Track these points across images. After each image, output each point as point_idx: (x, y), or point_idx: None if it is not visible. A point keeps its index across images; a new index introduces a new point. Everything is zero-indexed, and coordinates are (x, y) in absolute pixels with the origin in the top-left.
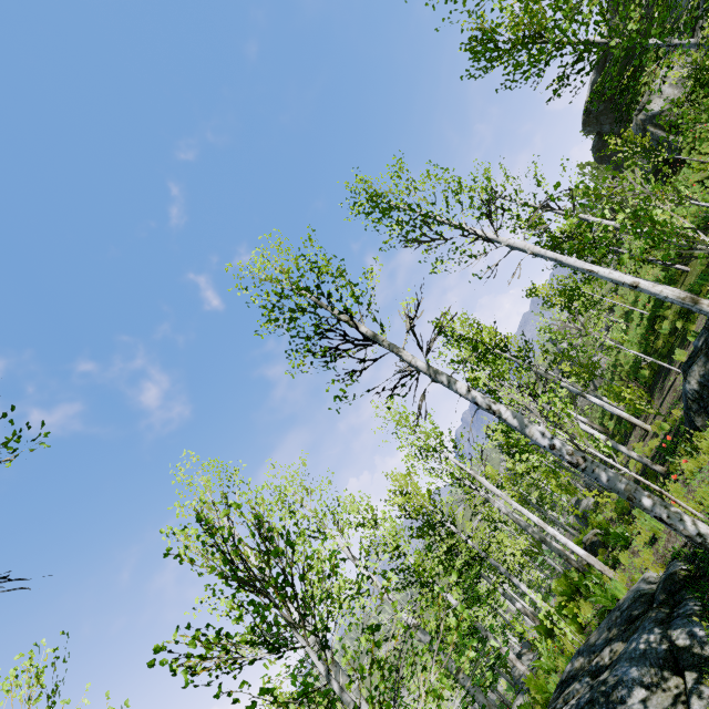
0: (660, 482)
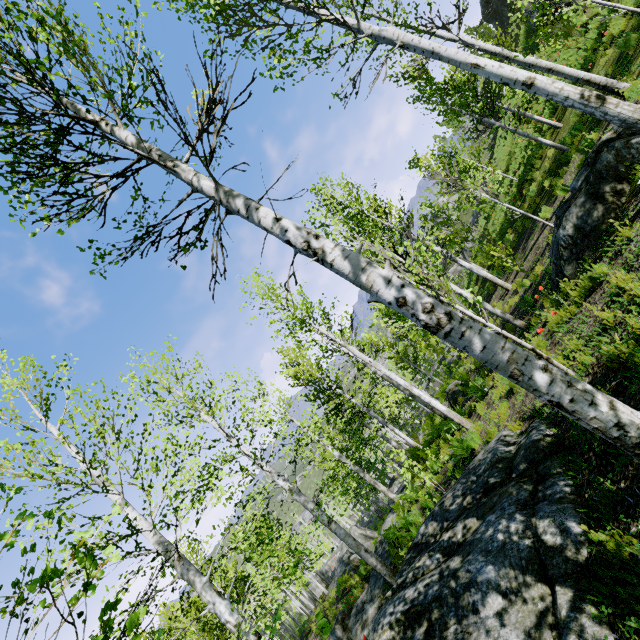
0: (519, 336)
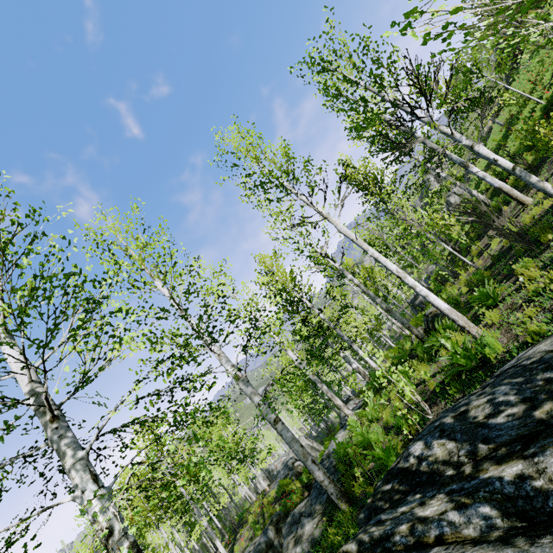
0: None
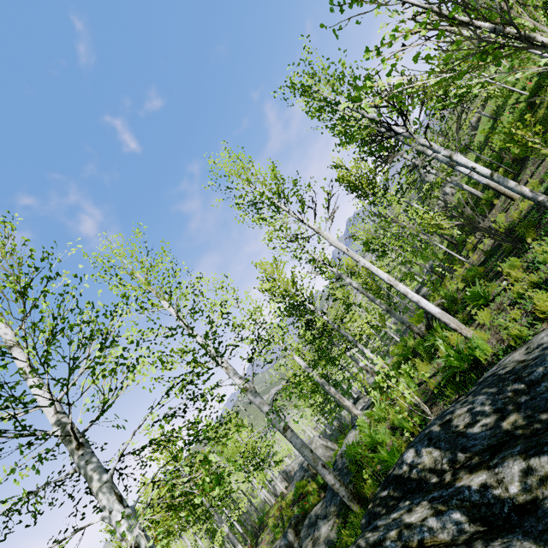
0: None
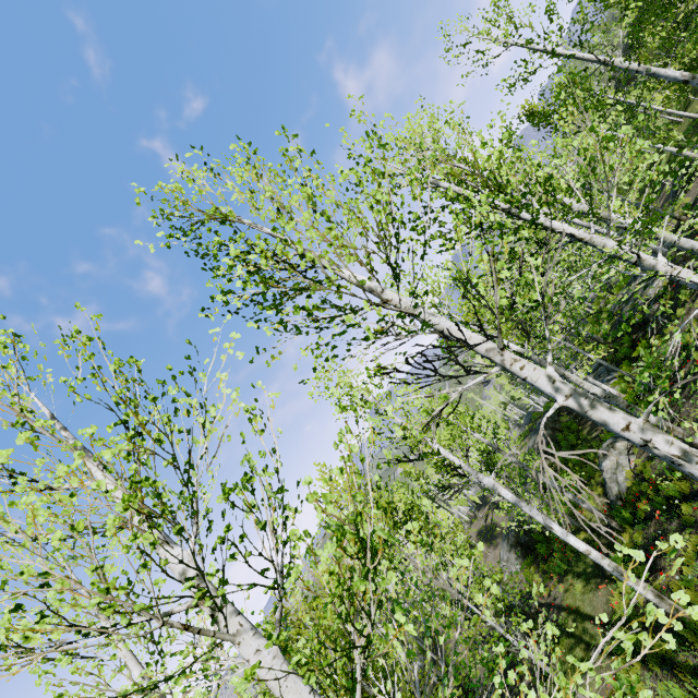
0: None
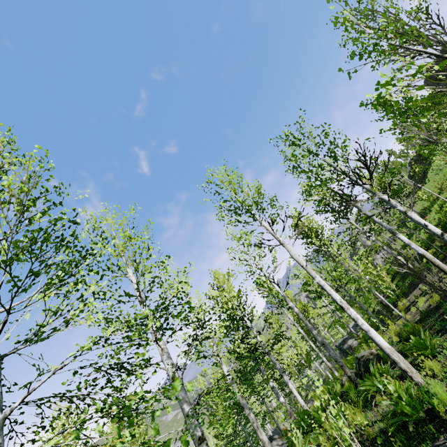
0: None
